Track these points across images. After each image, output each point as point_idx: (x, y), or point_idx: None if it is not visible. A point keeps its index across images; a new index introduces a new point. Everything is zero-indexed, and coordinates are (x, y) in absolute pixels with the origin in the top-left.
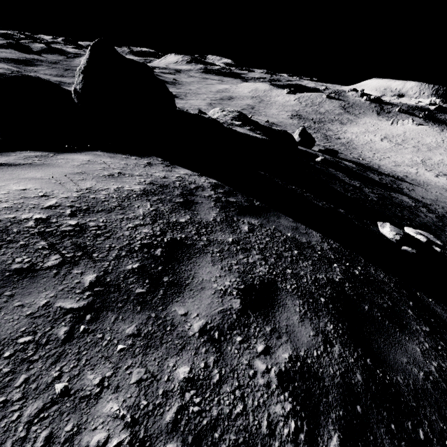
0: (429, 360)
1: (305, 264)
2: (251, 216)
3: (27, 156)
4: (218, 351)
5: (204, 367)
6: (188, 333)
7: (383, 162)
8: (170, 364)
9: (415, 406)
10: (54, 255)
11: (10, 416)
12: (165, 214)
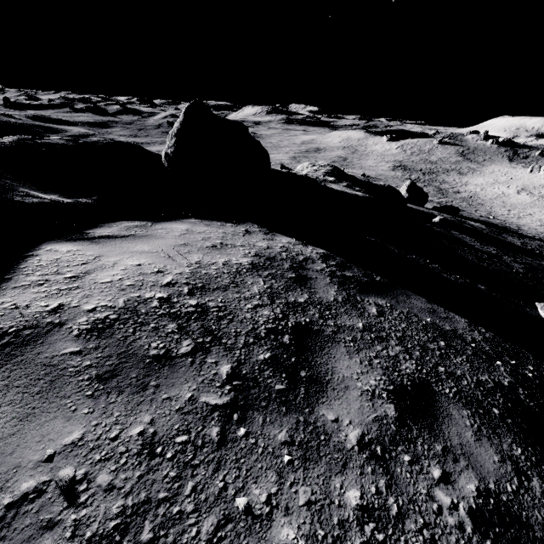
0: None
1: (459, 360)
2: (375, 294)
3: (128, 227)
4: (386, 473)
5: (375, 492)
6: (346, 445)
7: (524, 221)
8: (336, 485)
9: None
10: (185, 340)
11: (188, 531)
12: (281, 293)
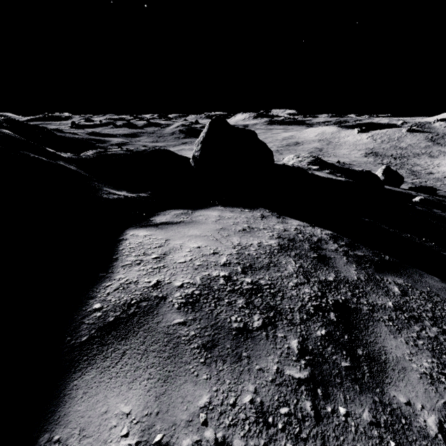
0: None
1: None
2: (391, 273)
3: (176, 214)
4: None
5: None
6: (429, 432)
7: None
8: None
9: None
10: (254, 315)
11: None
12: (311, 272)
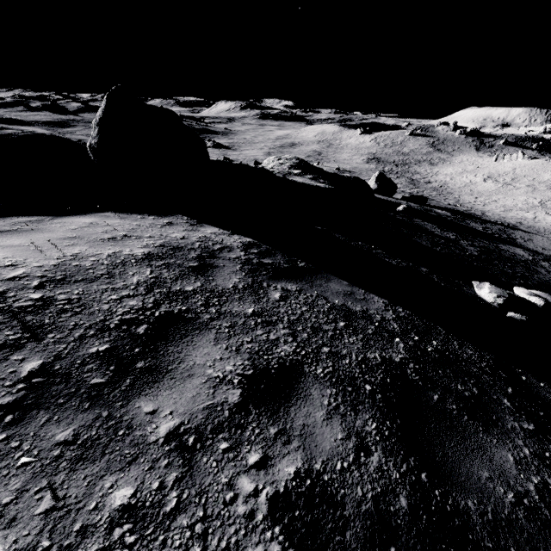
0: (528, 473)
1: (352, 339)
2: (288, 280)
3: (17, 222)
4: (186, 464)
5: (157, 488)
6: (149, 438)
7: (489, 207)
8: (105, 485)
9: (491, 547)
10: None
11: None
12: (167, 282)
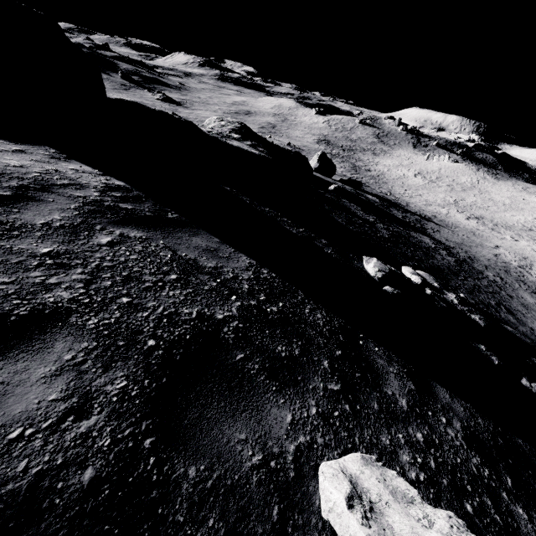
0: (298, 433)
1: (174, 293)
2: (138, 227)
3: None
4: None
5: None
6: None
7: (414, 200)
8: None
9: (182, 521)
10: None
11: None
12: None
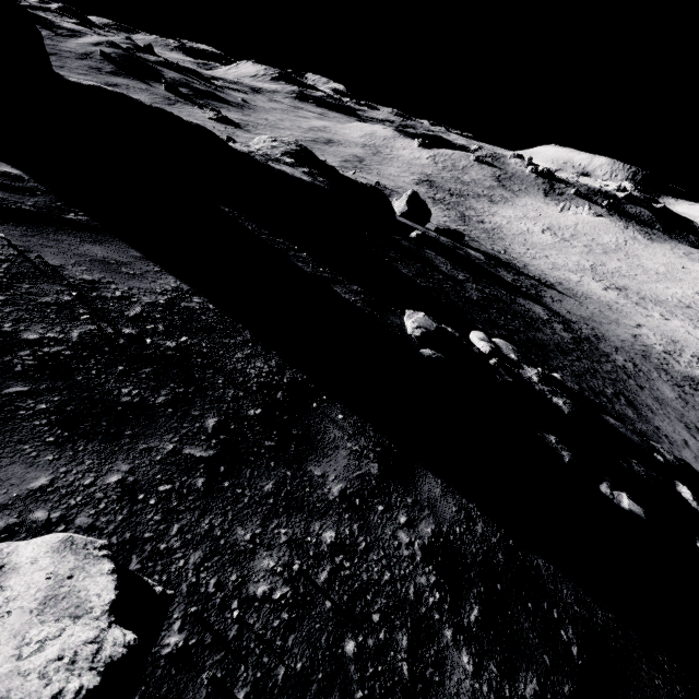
0: (38, 505)
1: None
2: None
3: None
4: None
5: None
6: None
7: (537, 262)
8: None
9: None
10: None
11: None
12: None
